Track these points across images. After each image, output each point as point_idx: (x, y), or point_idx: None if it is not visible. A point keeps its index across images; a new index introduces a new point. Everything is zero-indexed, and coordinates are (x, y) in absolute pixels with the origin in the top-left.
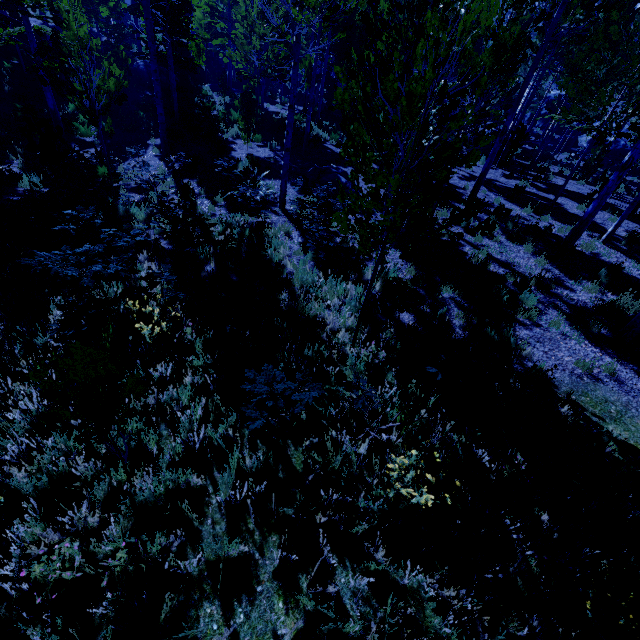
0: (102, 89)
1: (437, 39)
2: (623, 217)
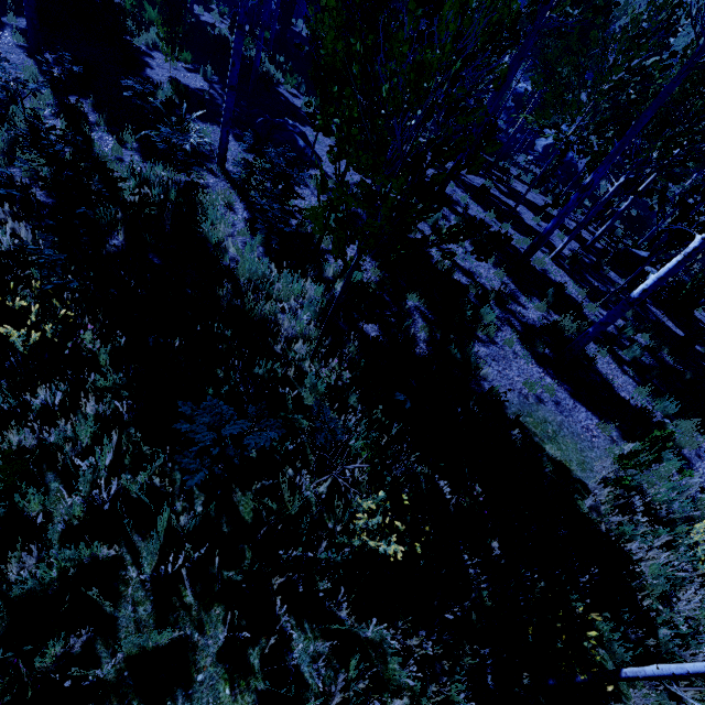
0: None
1: (467, 0)
2: (572, 237)
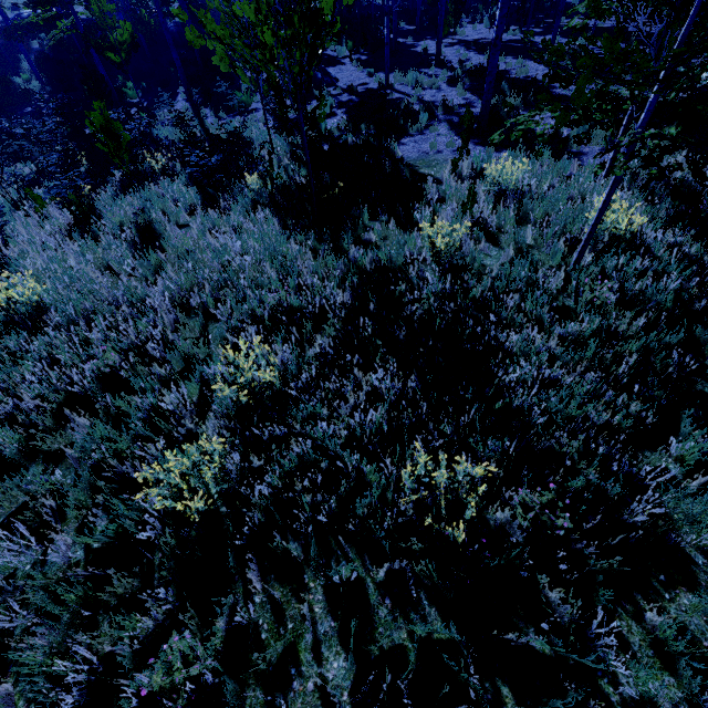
0: (122, 43)
1: None
2: (554, 32)
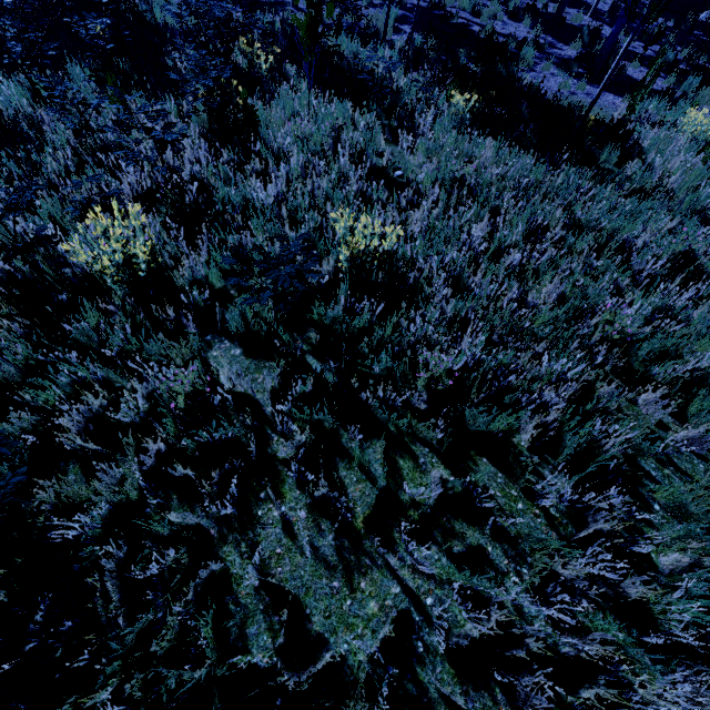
0: None
1: None
2: None
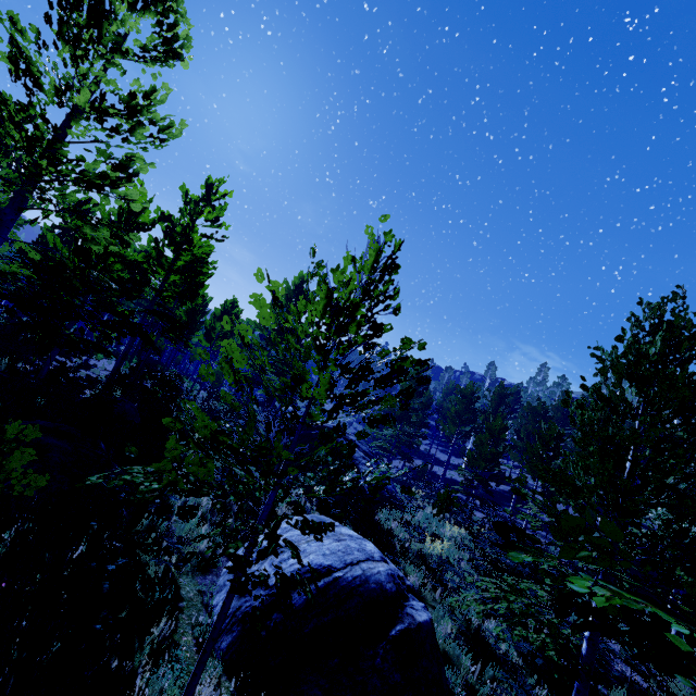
0: None
1: None
2: None
